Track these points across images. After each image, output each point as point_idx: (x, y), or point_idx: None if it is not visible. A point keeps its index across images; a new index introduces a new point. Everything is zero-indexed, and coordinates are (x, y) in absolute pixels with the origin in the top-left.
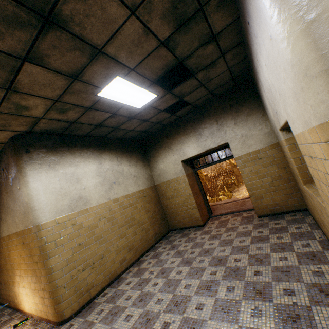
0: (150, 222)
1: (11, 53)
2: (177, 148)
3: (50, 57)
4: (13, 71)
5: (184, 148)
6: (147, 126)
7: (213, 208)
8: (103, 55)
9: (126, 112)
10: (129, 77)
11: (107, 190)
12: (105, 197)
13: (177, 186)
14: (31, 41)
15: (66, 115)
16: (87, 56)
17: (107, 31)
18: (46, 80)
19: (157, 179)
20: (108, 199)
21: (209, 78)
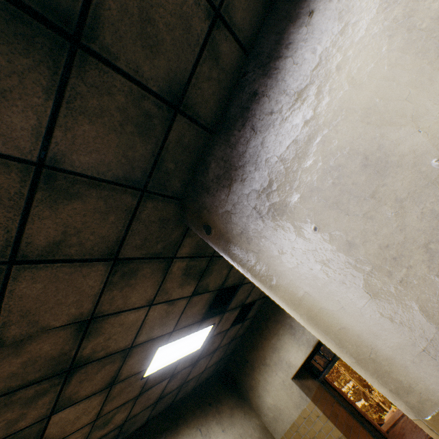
0: None
1: (35, 420)
2: (275, 359)
3: (78, 391)
4: (39, 433)
5: (284, 356)
6: (221, 351)
7: (397, 434)
8: (135, 347)
9: (186, 362)
10: (172, 337)
11: None
12: None
13: (311, 429)
14: (56, 395)
15: (111, 423)
16: (118, 360)
17: (132, 331)
18: (79, 411)
19: (274, 428)
20: None
21: None
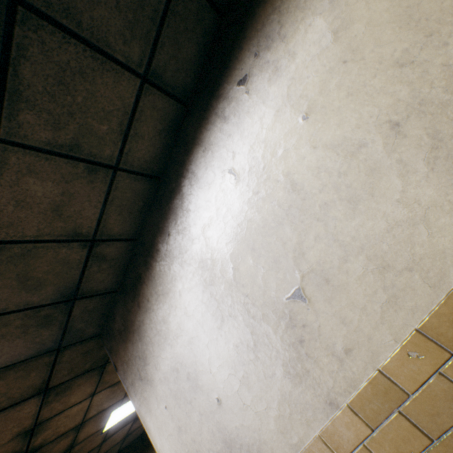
0: None
1: None
2: None
3: None
4: None
5: None
6: None
7: None
8: (87, 420)
9: None
10: (126, 400)
11: None
12: None
13: None
14: None
15: None
16: (72, 433)
17: (80, 415)
18: None
19: None
20: None
21: None
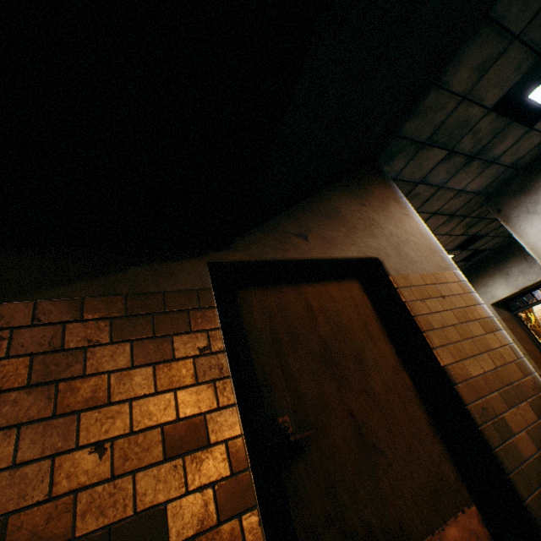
0: None
1: None
2: (481, 291)
3: None
4: None
5: (491, 291)
6: None
7: None
8: None
9: None
10: None
11: None
12: None
13: None
14: None
15: None
16: None
17: None
18: None
19: None
20: None
21: (501, 231)
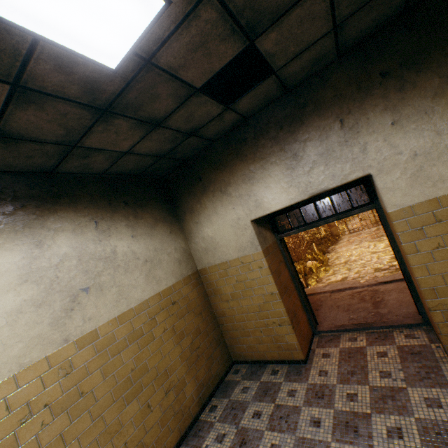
0: (188, 361)
1: None
2: (241, 191)
3: None
4: None
5: (258, 192)
6: (167, 141)
7: (312, 303)
8: None
9: (67, 82)
10: None
11: (60, 317)
12: (49, 339)
13: (243, 275)
14: None
15: None
16: None
17: None
18: None
19: (200, 258)
20: (60, 344)
21: None
